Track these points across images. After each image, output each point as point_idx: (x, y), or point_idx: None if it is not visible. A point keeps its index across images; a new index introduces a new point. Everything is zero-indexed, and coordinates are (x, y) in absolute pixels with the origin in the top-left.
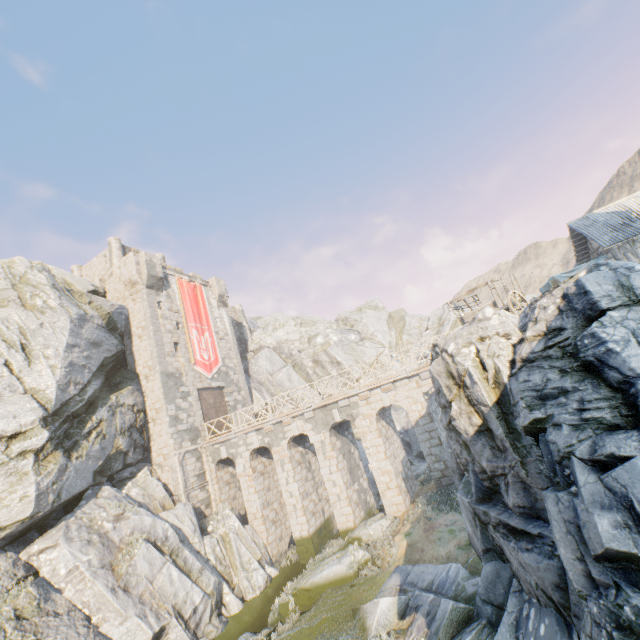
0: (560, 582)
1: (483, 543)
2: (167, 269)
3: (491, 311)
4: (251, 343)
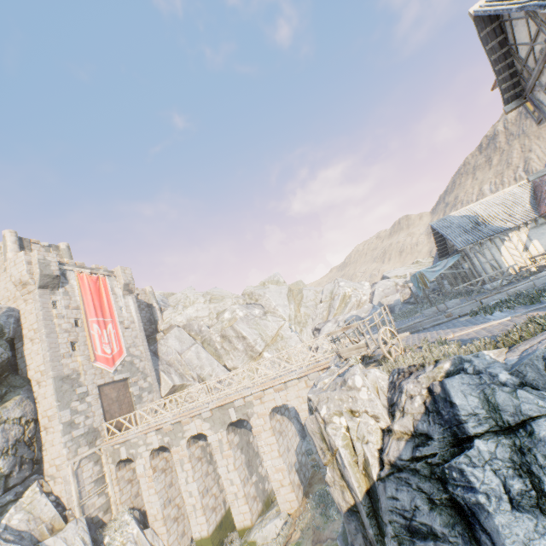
0: None
1: None
2: (65, 264)
3: (360, 381)
4: (161, 323)
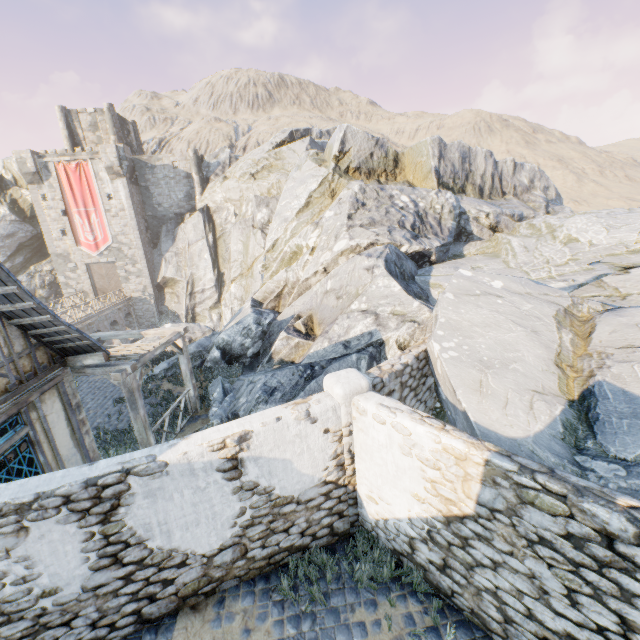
0: None
1: None
2: (47, 156)
3: None
4: (198, 200)
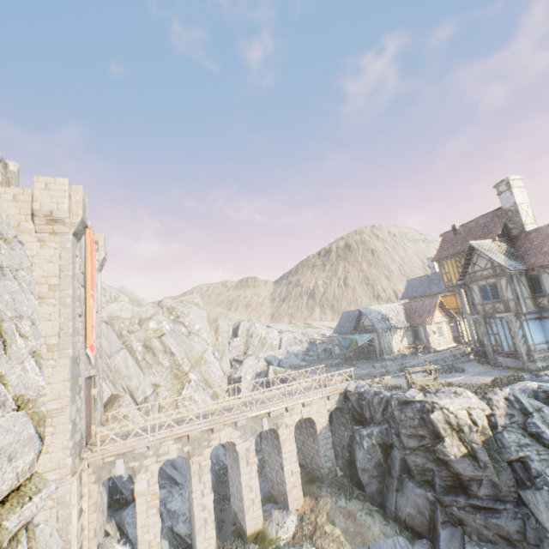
0: (519, 529)
1: (442, 518)
2: None
3: (471, 394)
4: None
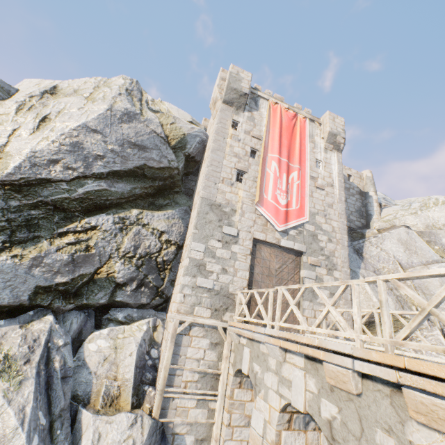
0: None
1: None
2: (260, 93)
3: None
4: (376, 219)
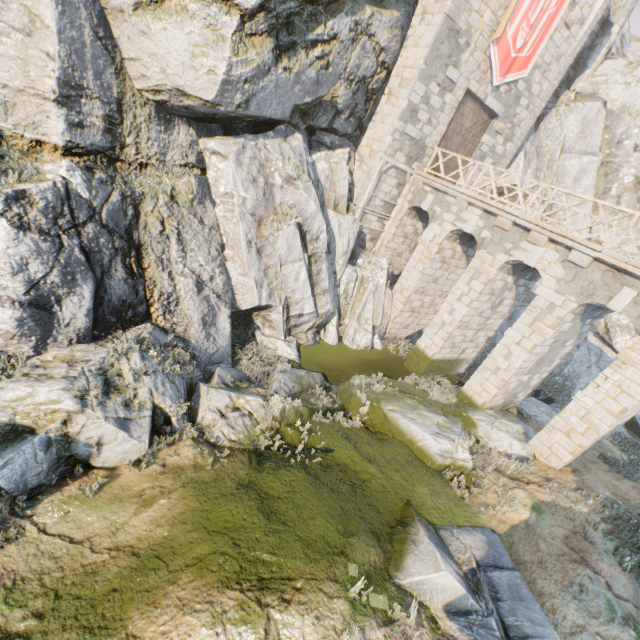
0: None
1: None
2: None
3: None
4: (586, 77)
